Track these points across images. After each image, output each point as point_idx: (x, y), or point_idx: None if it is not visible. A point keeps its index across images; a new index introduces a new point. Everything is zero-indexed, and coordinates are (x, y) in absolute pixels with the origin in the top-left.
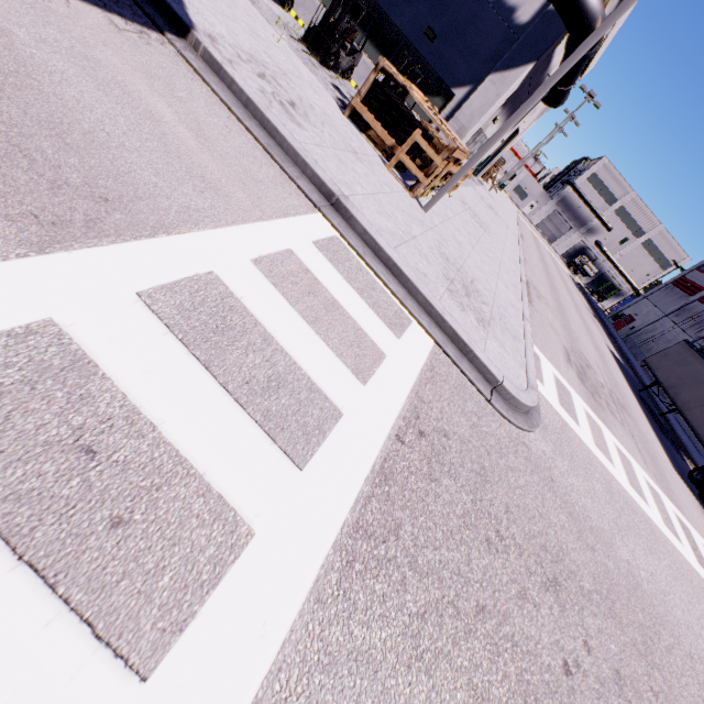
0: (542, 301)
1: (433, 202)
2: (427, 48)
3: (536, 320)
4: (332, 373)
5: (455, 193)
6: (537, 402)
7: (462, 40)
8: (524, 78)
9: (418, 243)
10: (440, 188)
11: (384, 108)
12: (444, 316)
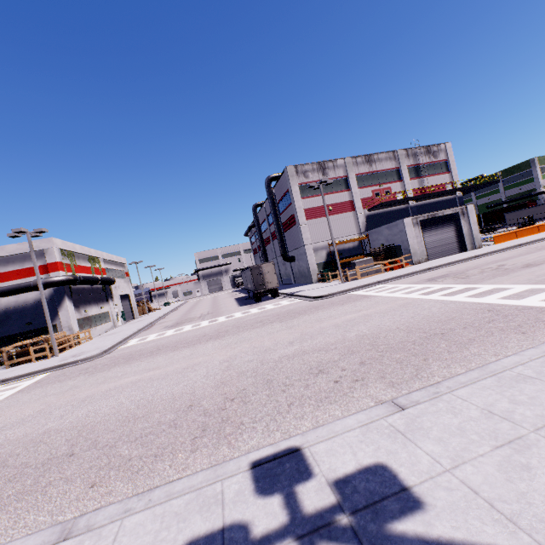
0: (164, 323)
1: (56, 352)
2: (32, 326)
3: (145, 332)
4: (4, 393)
5: (96, 338)
6: (101, 352)
7: (40, 314)
8: (70, 301)
9: (46, 364)
10: (53, 348)
11: (18, 354)
12: (52, 366)
